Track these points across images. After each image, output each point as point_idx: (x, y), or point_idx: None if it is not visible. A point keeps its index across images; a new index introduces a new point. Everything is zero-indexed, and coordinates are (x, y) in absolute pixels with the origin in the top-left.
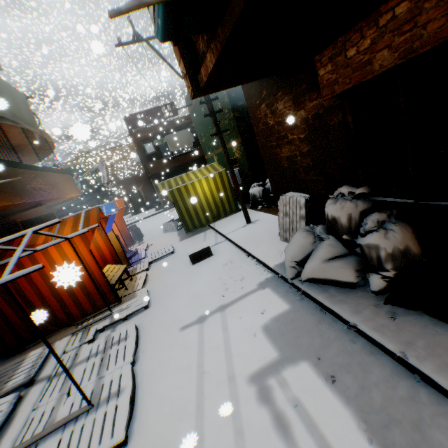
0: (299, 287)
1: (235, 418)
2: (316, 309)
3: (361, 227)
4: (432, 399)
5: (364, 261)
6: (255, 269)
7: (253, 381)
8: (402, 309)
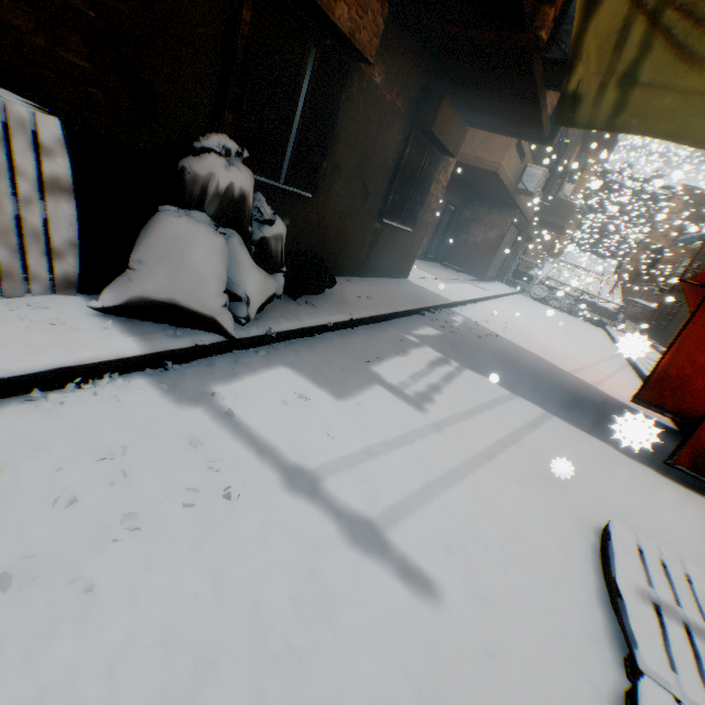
0: (246, 338)
1: (462, 418)
2: (287, 347)
3: (255, 212)
4: (365, 329)
5: (265, 262)
6: (57, 413)
7: (421, 406)
8: (301, 298)
